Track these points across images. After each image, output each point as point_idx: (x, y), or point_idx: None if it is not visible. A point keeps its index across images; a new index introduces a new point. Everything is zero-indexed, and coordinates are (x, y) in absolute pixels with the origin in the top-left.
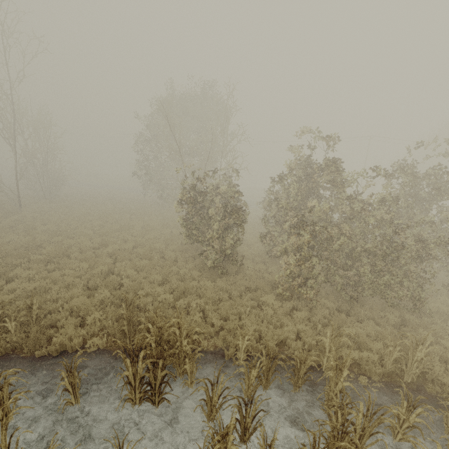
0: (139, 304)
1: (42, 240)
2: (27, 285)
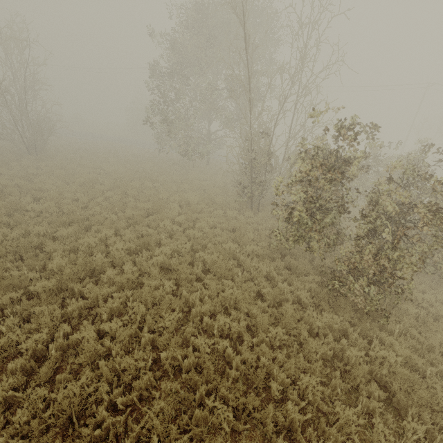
0: (288, 425)
1: (40, 235)
2: (38, 392)
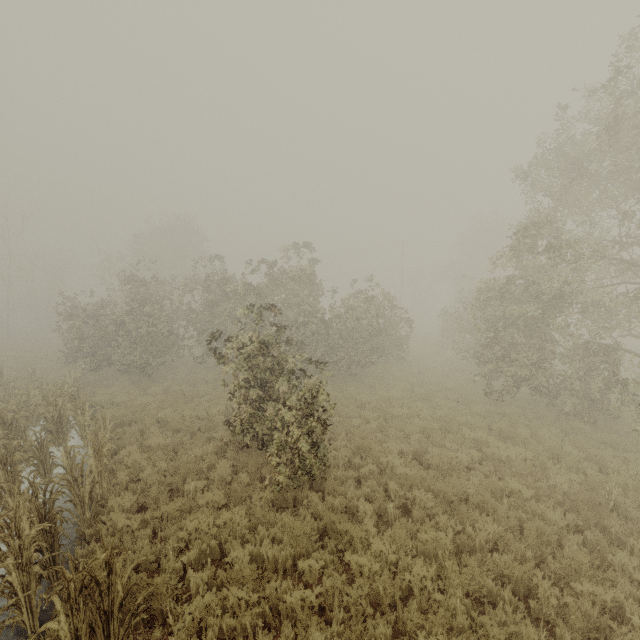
0: None
1: None
2: None
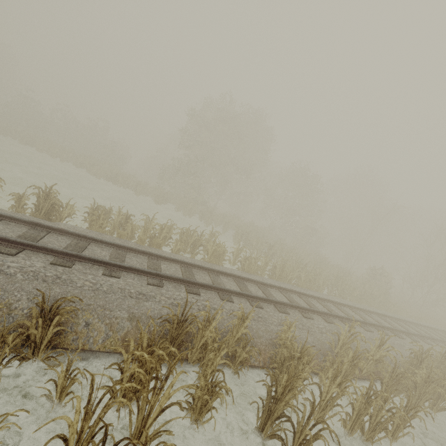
0: None
1: None
2: None
